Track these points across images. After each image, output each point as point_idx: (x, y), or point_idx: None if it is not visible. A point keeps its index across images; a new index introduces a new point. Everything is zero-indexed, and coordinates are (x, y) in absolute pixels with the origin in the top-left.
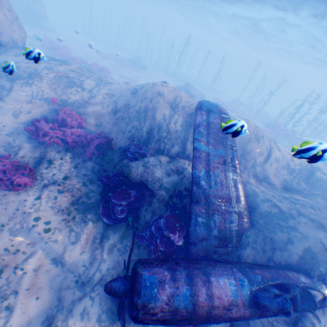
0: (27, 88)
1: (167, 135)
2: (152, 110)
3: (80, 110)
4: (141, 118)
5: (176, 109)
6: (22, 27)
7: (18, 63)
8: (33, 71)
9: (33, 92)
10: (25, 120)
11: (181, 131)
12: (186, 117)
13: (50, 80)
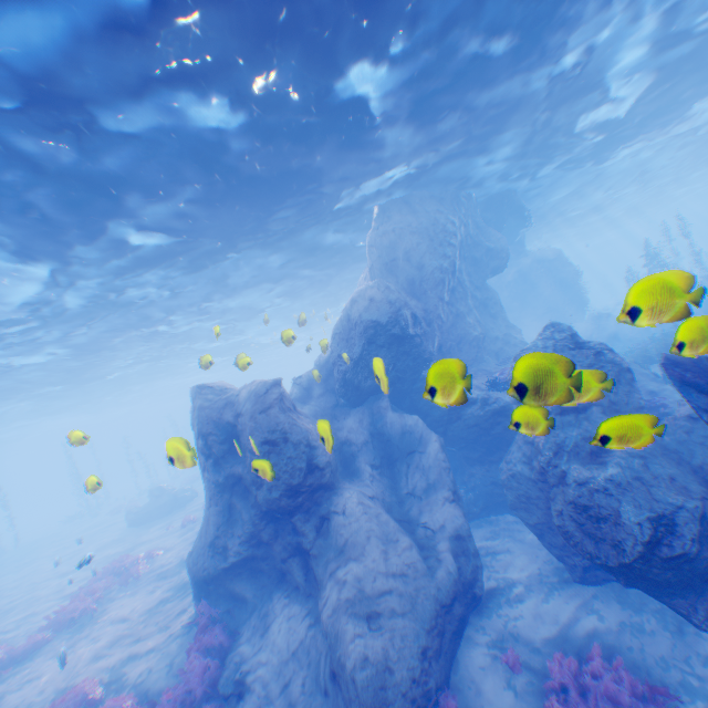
0: None
1: None
2: None
3: None
4: None
5: None
6: None
7: None
8: None
9: None
10: None
11: None
12: None
13: None
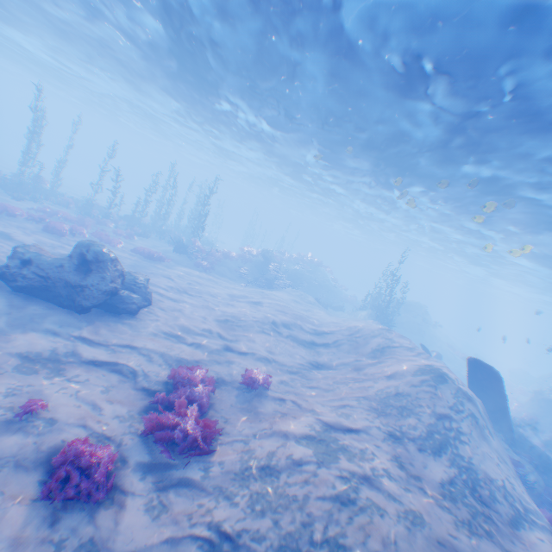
0: None
1: None
2: None
3: None
4: None
5: None
6: None
7: None
8: None
9: None
10: None
11: None
12: None
13: None
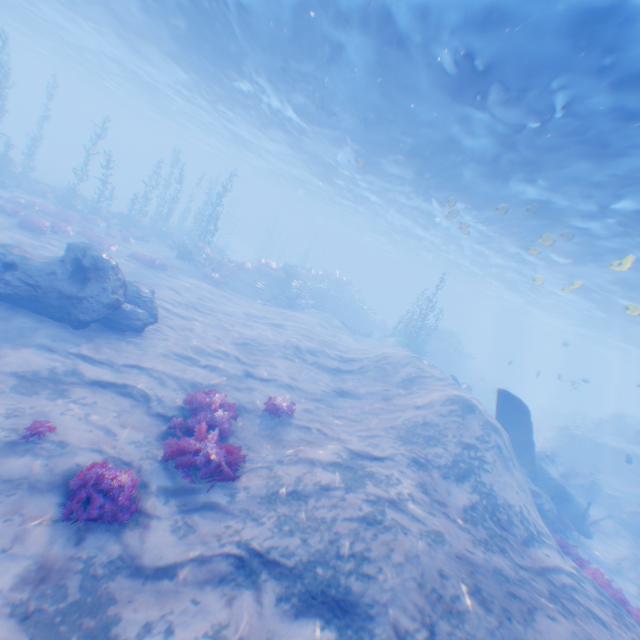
0: None
1: None
2: None
3: None
4: None
5: None
6: None
7: None
8: None
9: None
10: None
11: None
12: None
13: None
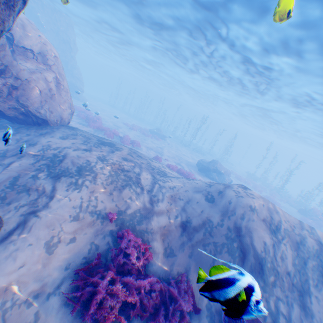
0: (74, 190)
1: (275, 280)
2: (246, 233)
3: (141, 225)
4: (234, 247)
5: (277, 232)
6: (72, 105)
7: (65, 148)
8: (83, 162)
9: (82, 198)
10: (63, 257)
11: (294, 272)
12: (294, 247)
13: (104, 177)
